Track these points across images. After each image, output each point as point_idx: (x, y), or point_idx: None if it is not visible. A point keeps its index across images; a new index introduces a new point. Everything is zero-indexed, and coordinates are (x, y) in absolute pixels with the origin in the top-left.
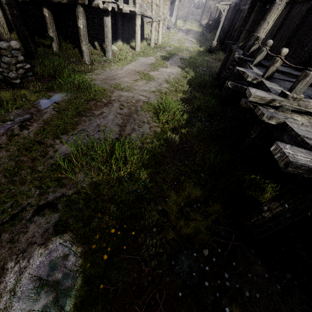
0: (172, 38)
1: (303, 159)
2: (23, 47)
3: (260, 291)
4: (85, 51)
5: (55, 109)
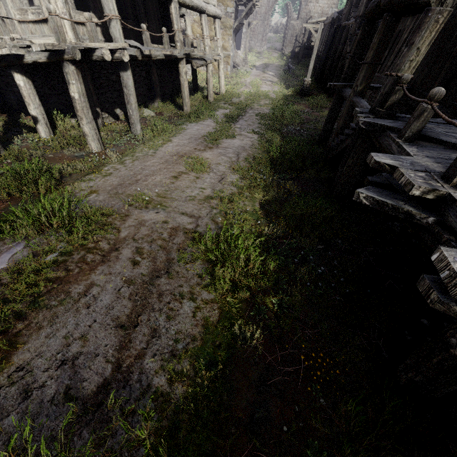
0: (243, 81)
1: None
2: None
3: None
4: (88, 133)
5: None
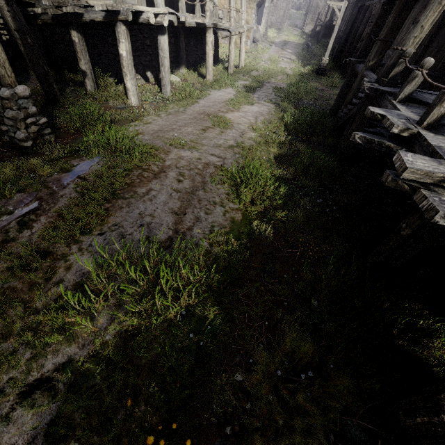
0: (261, 57)
1: None
2: (43, 89)
3: None
4: (130, 89)
5: (76, 190)
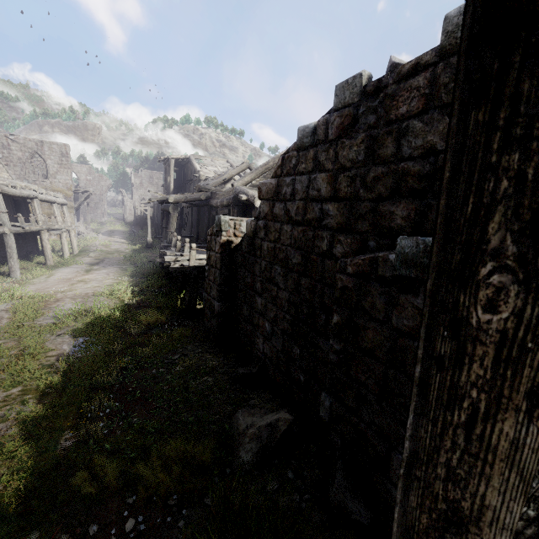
0: (92, 244)
1: (176, 266)
2: None
3: (195, 325)
4: None
5: (11, 312)
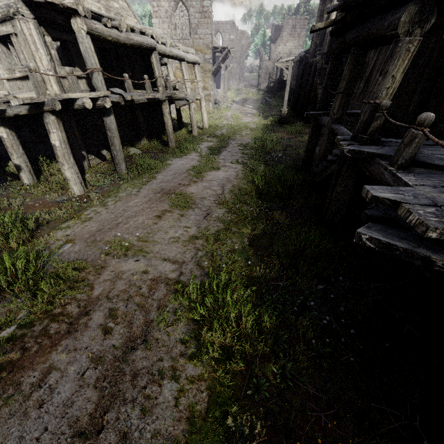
0: (224, 115)
1: None
2: None
3: None
4: (70, 178)
5: None
